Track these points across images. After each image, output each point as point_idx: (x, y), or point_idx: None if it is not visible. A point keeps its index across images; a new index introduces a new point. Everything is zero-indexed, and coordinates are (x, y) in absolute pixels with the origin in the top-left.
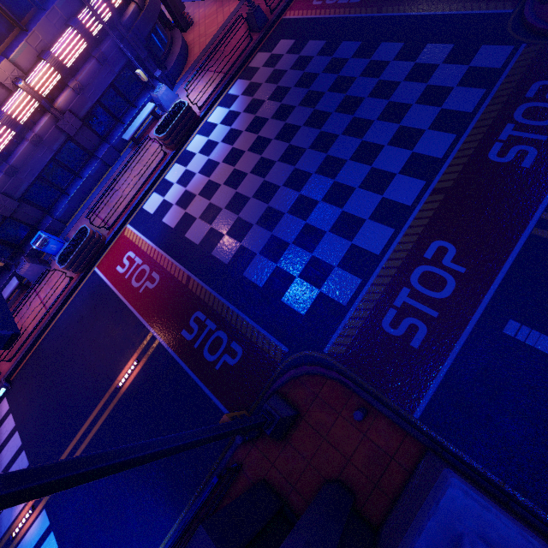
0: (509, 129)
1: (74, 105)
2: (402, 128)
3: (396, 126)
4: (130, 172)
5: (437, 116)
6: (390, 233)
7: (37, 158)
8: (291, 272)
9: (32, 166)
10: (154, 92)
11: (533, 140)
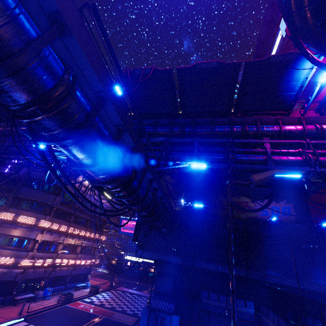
0: None
1: (76, 270)
2: None
3: None
4: (76, 293)
5: None
6: None
7: (64, 272)
8: (138, 313)
9: (62, 272)
10: (88, 282)
11: None
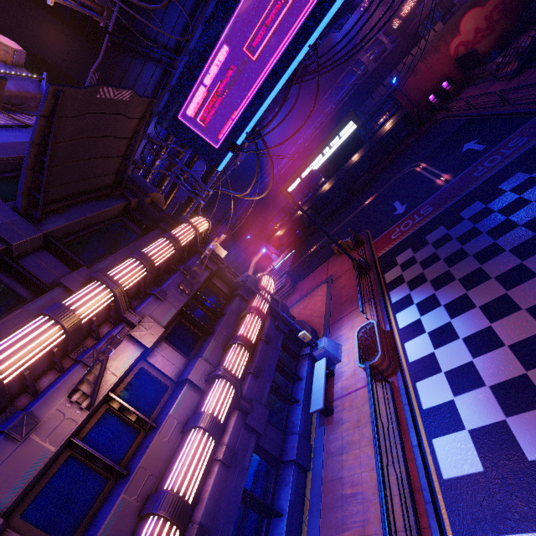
0: None
1: (255, 392)
2: None
3: None
4: (352, 449)
5: None
6: None
7: (229, 494)
8: None
9: (224, 514)
10: (319, 348)
11: None
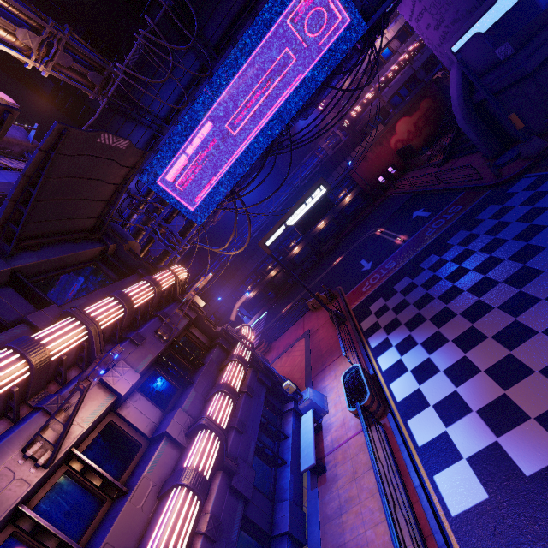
0: None
1: (240, 451)
2: None
3: None
4: (352, 506)
5: None
6: None
7: None
8: None
9: None
10: (304, 399)
11: None
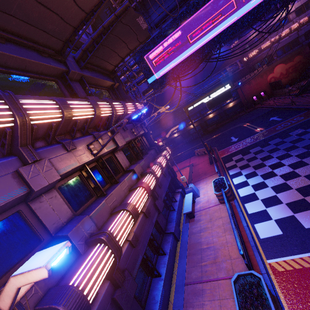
0: None
1: (158, 194)
2: None
3: None
4: (207, 230)
5: None
6: None
7: (146, 229)
8: None
9: (143, 237)
10: (189, 187)
11: None
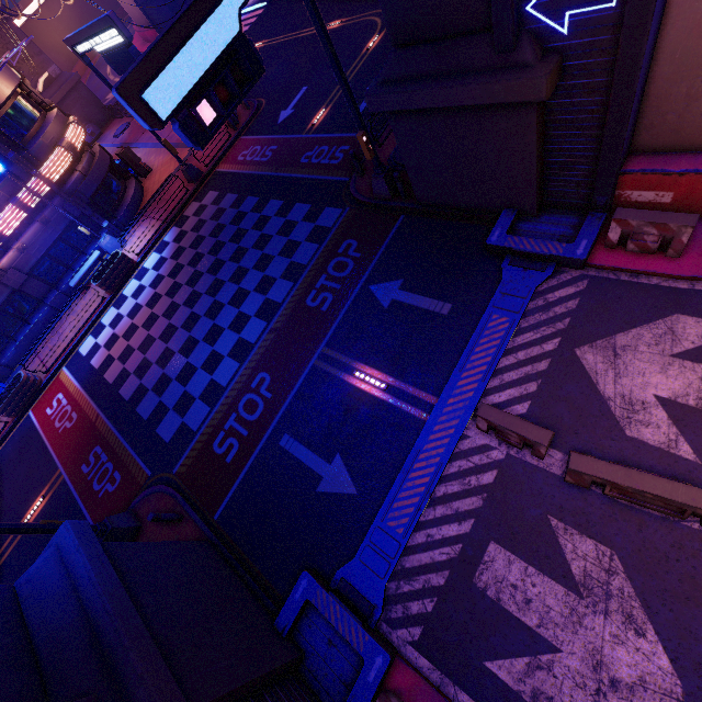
0: (323, 279)
1: (18, 263)
2: (264, 277)
3: (262, 274)
4: (75, 316)
5: (287, 266)
6: (237, 367)
7: None
8: (168, 405)
9: None
10: (99, 242)
11: (333, 289)
